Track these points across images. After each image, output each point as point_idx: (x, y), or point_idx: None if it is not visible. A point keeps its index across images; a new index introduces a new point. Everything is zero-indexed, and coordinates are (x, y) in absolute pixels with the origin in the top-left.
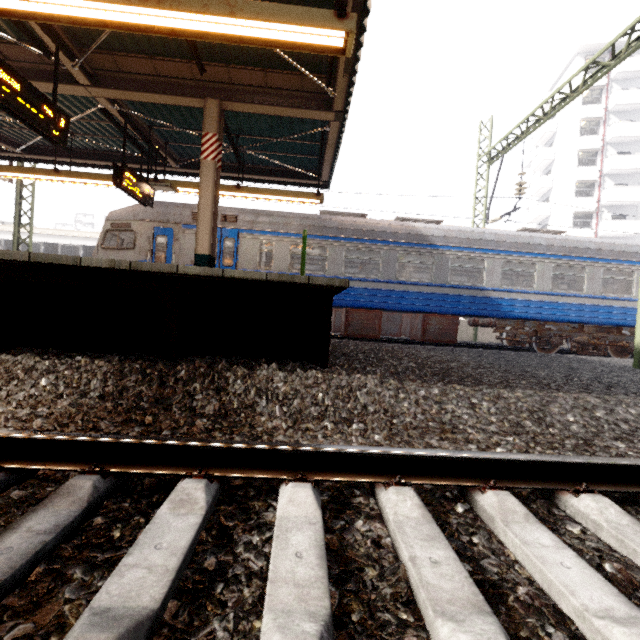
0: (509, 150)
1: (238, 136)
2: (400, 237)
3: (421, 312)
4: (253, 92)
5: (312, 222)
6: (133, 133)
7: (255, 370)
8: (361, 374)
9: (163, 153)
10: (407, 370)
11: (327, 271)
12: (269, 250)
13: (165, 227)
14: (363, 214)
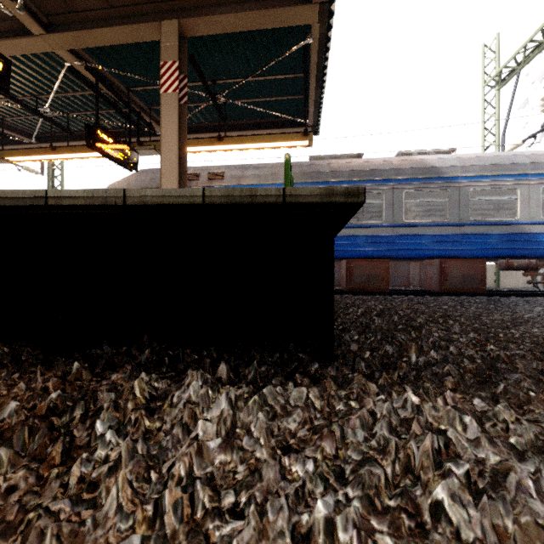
0: (528, 62)
1: (214, 82)
2: (405, 173)
3: (437, 257)
4: (216, 5)
5: (302, 169)
6: (118, 103)
7: (179, 384)
8: (411, 384)
9: (148, 119)
10: (496, 360)
11: None
12: None
13: None
14: (358, 154)
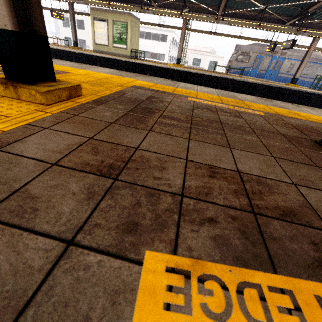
0: None
1: None
2: None
3: None
4: None
5: (313, 56)
6: None
7: None
8: None
9: None
10: None
11: (309, 76)
12: (292, 66)
13: (260, 55)
14: None
